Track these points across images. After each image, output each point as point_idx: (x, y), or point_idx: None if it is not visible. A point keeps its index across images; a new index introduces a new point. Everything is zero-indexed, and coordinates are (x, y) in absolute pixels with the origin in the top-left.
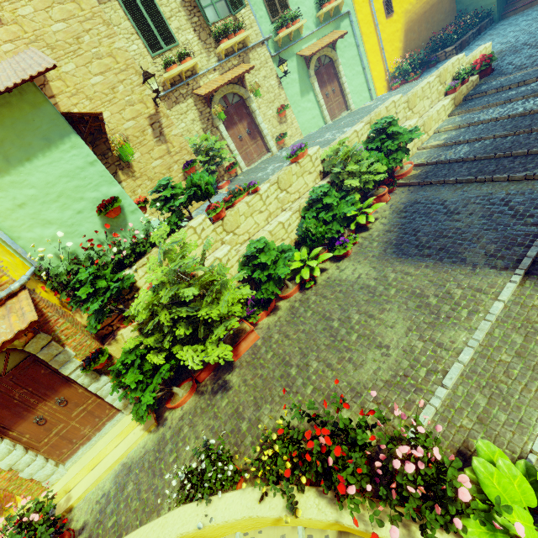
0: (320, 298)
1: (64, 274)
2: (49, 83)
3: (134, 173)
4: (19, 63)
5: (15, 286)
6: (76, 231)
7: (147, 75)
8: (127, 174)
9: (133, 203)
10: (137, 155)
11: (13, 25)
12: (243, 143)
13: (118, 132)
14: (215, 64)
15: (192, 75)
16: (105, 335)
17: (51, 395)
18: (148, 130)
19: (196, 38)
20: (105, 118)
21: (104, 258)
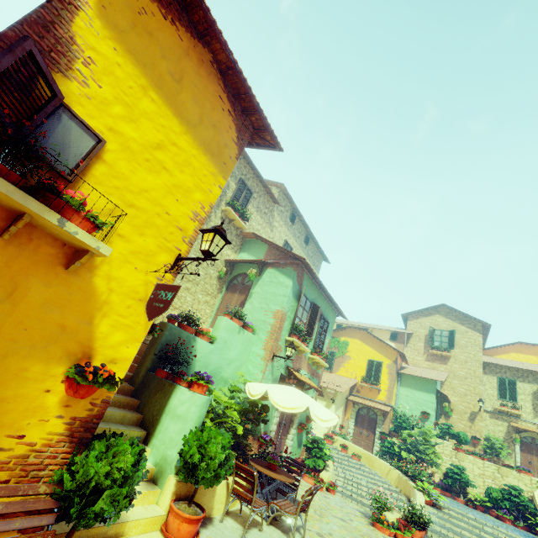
0: (465, 506)
1: (398, 416)
2: (445, 381)
3: (448, 420)
4: (438, 374)
5: (391, 405)
6: (411, 411)
7: (480, 400)
8: (445, 418)
9: (433, 420)
10: (455, 417)
11: (448, 366)
12: (530, 466)
13: (454, 405)
14: (536, 422)
15: (516, 416)
16: (390, 436)
17: (368, 430)
18: (468, 414)
19: (531, 407)
20: (454, 399)
21: (411, 422)
